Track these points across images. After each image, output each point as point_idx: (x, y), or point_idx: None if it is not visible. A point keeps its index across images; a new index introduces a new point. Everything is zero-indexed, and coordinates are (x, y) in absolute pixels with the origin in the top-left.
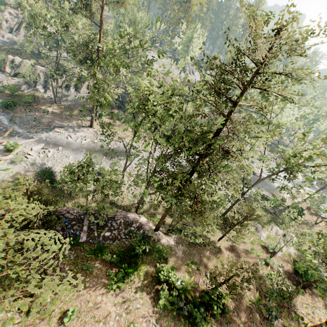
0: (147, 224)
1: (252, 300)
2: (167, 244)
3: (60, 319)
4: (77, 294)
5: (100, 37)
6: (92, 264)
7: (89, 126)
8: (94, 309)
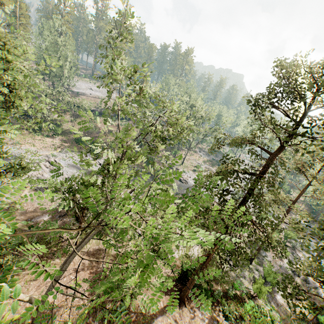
0: None
1: None
2: None
3: None
4: None
5: None
6: None
7: None
8: None
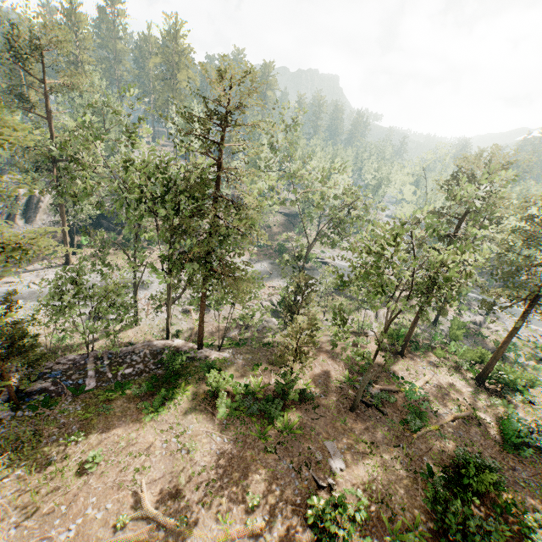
0: (185, 345)
1: (342, 380)
2: (219, 358)
3: (79, 471)
4: (98, 441)
5: (51, 132)
6: (113, 406)
7: (65, 265)
8: (128, 447)
